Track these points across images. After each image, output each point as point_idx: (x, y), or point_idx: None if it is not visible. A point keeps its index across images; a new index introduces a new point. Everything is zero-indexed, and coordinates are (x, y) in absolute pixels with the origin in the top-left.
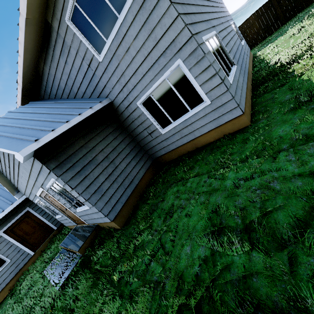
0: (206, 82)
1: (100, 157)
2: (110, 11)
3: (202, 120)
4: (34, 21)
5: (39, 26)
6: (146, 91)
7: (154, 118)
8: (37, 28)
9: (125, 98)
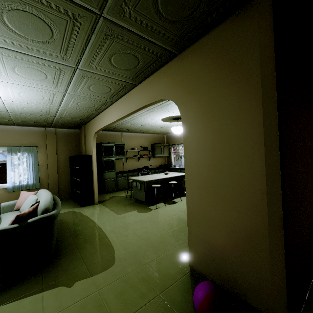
0: None
1: None
2: None
3: None
4: None
5: None
6: None
7: None
8: None
9: None
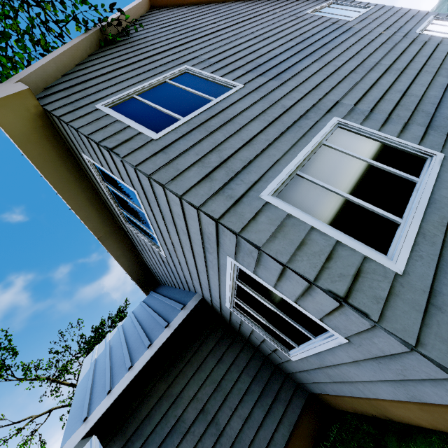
0: (303, 297)
1: (191, 413)
2: (138, 209)
3: (357, 368)
4: (108, 234)
5: (117, 233)
6: (224, 292)
7: (264, 330)
8: (116, 235)
9: (211, 297)
